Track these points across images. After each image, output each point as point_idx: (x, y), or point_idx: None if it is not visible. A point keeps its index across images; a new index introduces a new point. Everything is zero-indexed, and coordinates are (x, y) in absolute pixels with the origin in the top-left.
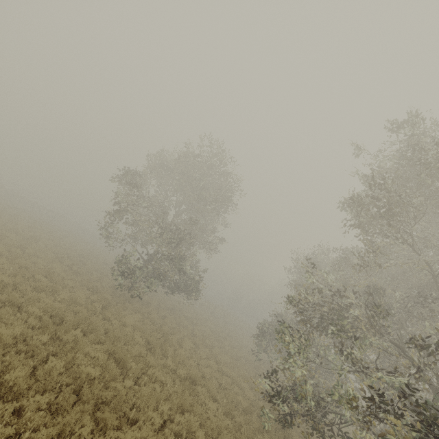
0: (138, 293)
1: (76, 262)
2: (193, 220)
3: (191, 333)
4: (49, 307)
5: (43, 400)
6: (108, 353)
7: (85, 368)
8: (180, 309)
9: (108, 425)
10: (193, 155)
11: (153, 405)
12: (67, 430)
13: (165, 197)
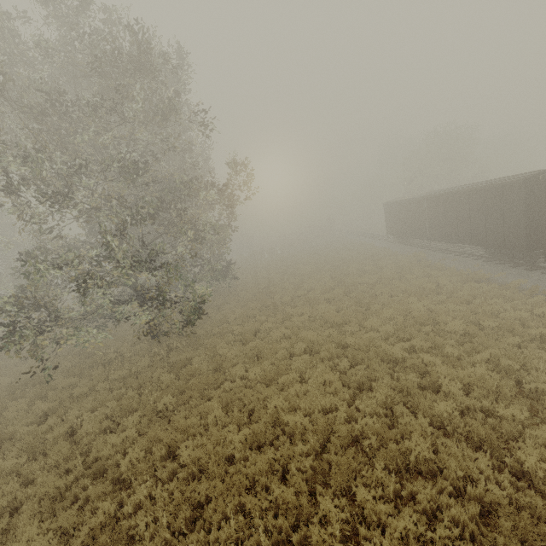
0: None
1: None
2: None
3: None
4: None
5: None
6: None
7: None
8: None
9: None
10: None
11: None
12: None
13: None
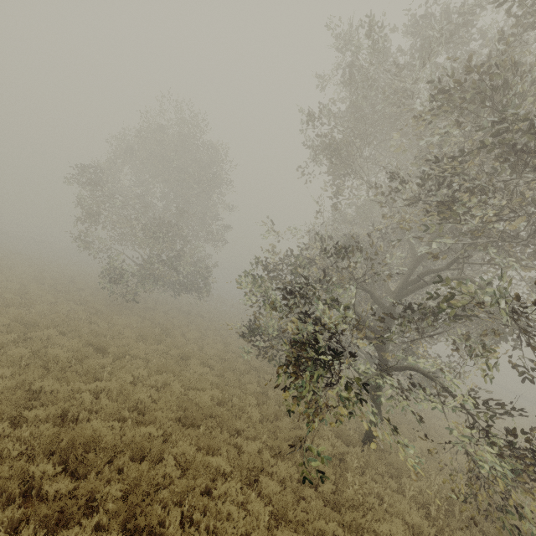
0: (134, 298)
1: (63, 282)
2: (179, 209)
3: (205, 328)
4: (18, 316)
5: (5, 371)
6: (90, 345)
7: (52, 350)
8: (198, 311)
9: (70, 380)
10: (162, 129)
11: (130, 371)
12: (26, 383)
13: (145, 190)
